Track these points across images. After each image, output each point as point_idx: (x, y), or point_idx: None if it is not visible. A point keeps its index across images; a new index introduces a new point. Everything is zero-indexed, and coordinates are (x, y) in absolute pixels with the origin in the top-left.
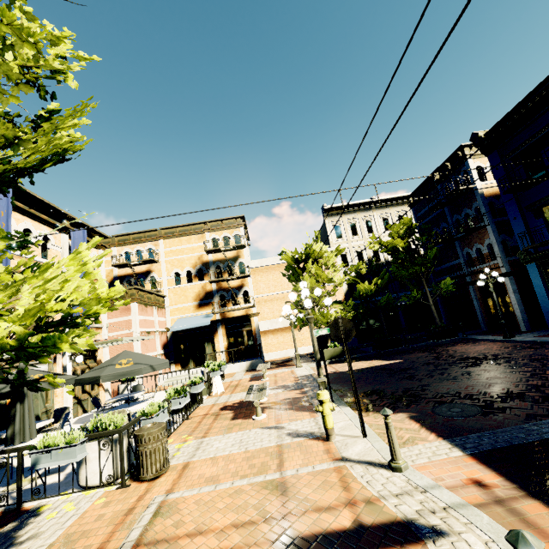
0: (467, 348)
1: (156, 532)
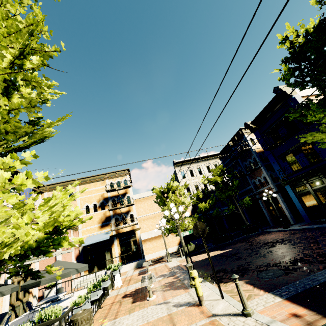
0: (265, 237)
1: None
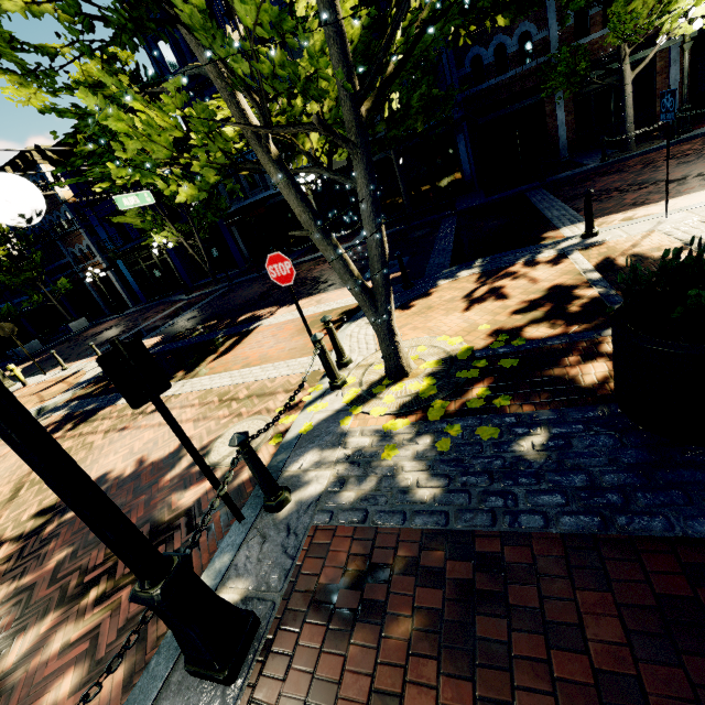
0: (96, 329)
1: None
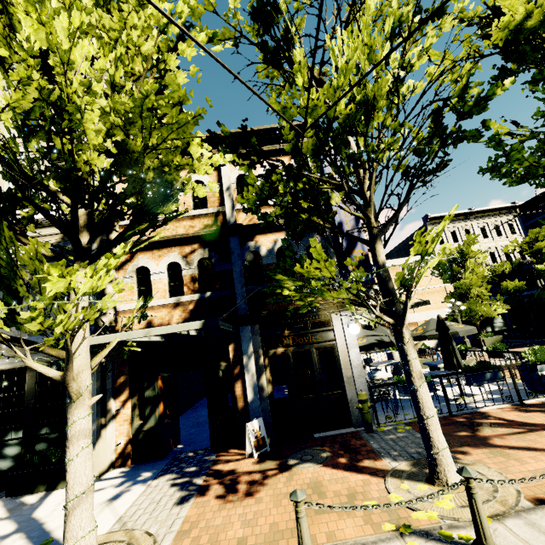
0: None
1: None
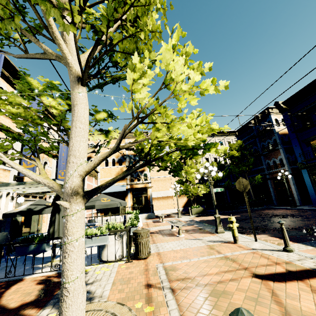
0: (272, 211)
1: (175, 276)
